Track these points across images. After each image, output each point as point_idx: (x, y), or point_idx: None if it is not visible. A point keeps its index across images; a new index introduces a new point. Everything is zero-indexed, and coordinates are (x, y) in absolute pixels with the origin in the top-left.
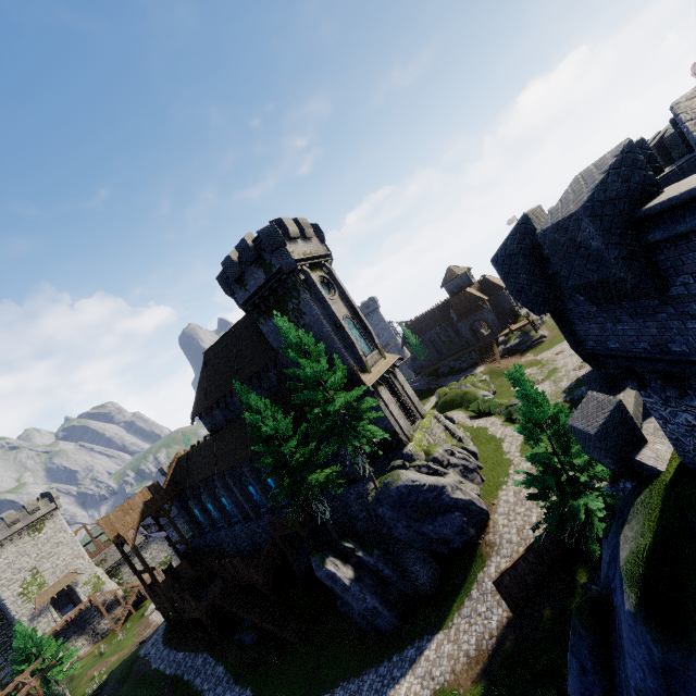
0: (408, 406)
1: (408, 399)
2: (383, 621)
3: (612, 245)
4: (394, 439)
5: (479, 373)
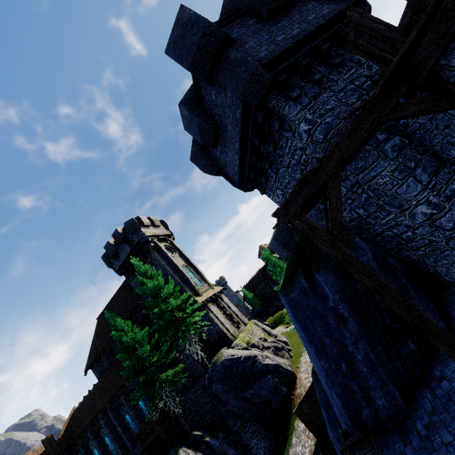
0: (233, 317)
1: (233, 313)
2: None
3: (192, 111)
4: (224, 339)
5: None
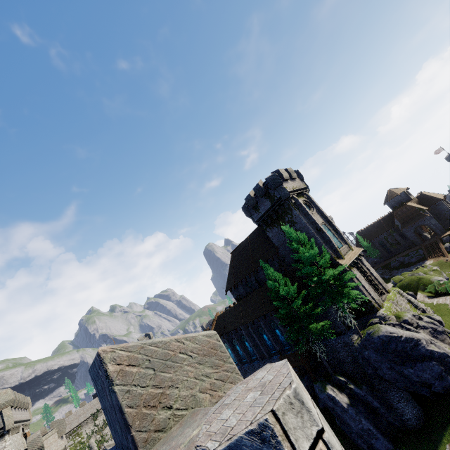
0: (375, 283)
1: (374, 278)
2: (377, 442)
3: None
4: (367, 306)
5: (428, 265)
